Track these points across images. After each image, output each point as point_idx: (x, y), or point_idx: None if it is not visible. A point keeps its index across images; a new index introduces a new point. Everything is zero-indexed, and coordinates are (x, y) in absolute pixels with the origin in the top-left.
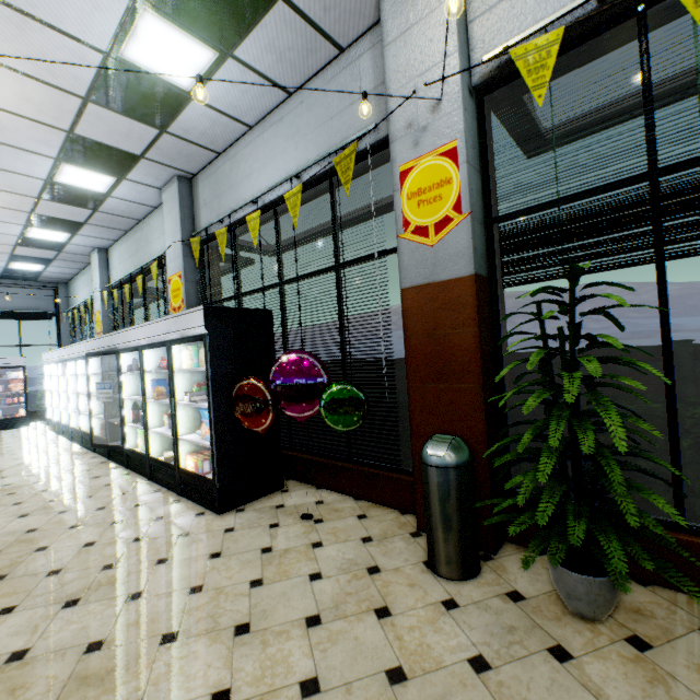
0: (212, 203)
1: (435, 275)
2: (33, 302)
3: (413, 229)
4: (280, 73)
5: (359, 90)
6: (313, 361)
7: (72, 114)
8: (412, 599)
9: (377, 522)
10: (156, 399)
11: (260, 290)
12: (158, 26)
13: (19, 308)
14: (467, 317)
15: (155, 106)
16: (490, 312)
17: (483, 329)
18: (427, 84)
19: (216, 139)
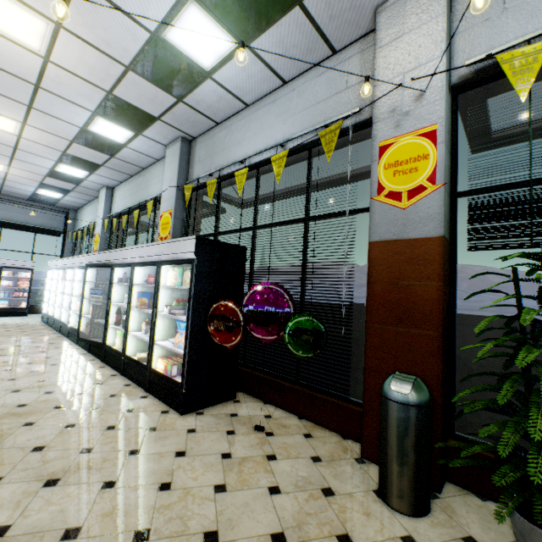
0: (206, 161)
1: (404, 233)
2: (48, 221)
3: (387, 193)
4: (282, 65)
5: (345, 83)
6: (283, 293)
7: (115, 78)
8: (371, 530)
9: (323, 443)
10: (139, 308)
11: (236, 231)
12: (198, 16)
13: (37, 224)
14: (432, 272)
15: (179, 80)
16: (448, 270)
17: (445, 284)
18: (413, 79)
19: (218, 111)
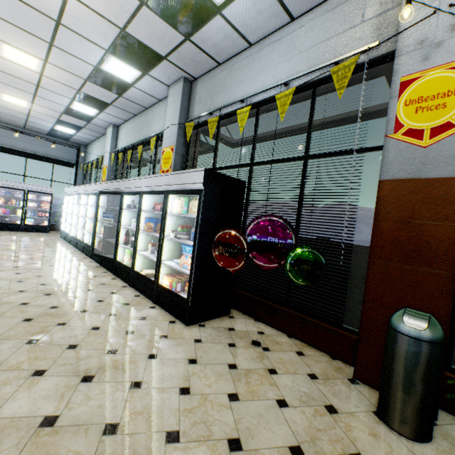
0: (206, 100)
1: (422, 172)
2: (64, 154)
3: (406, 131)
4: None
5: (361, 16)
6: (286, 225)
7: (129, 14)
8: (382, 452)
9: (315, 361)
10: (147, 231)
11: (233, 167)
12: None
13: (54, 156)
14: (452, 213)
15: (189, 16)
16: None
17: None
18: (451, 5)
19: (221, 51)
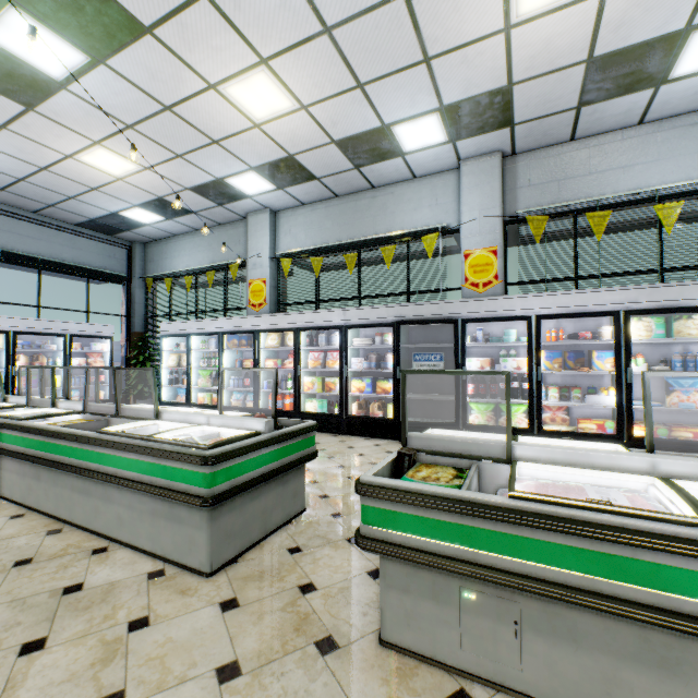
0: (546, 186)
1: None
2: (105, 260)
3: None
4: None
5: None
6: None
7: (550, 68)
8: None
9: None
10: (558, 371)
11: (623, 274)
12: None
13: (91, 265)
14: None
15: (620, 84)
16: None
17: None
18: None
19: (596, 126)
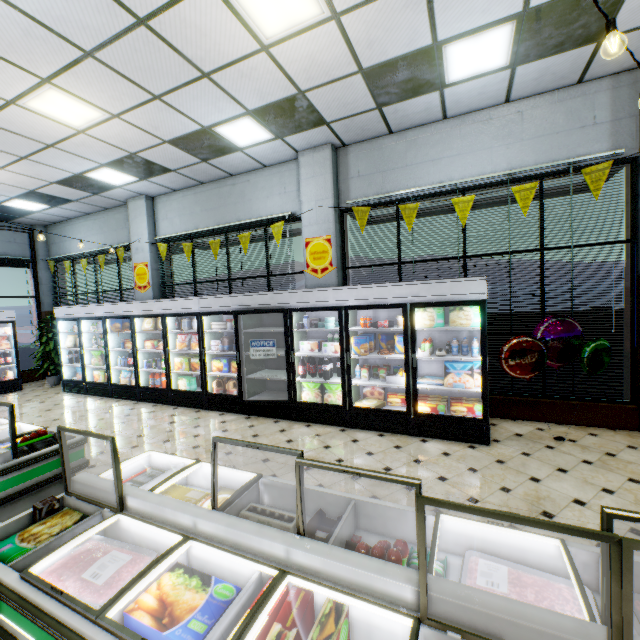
0: (372, 177)
1: None
2: (5, 246)
3: None
4: (522, 87)
5: (593, 118)
6: (574, 323)
7: (329, 78)
8: None
9: (611, 436)
10: (364, 355)
11: (435, 260)
12: (501, 35)
13: None
14: None
15: (404, 88)
16: None
17: None
18: None
19: (406, 122)
